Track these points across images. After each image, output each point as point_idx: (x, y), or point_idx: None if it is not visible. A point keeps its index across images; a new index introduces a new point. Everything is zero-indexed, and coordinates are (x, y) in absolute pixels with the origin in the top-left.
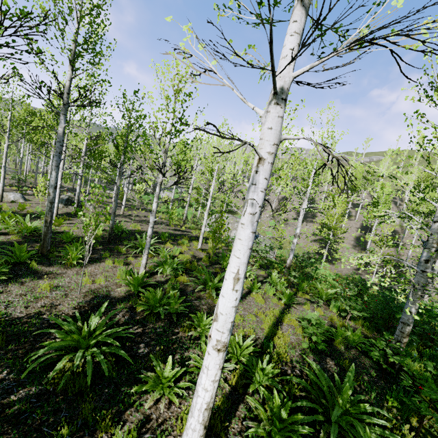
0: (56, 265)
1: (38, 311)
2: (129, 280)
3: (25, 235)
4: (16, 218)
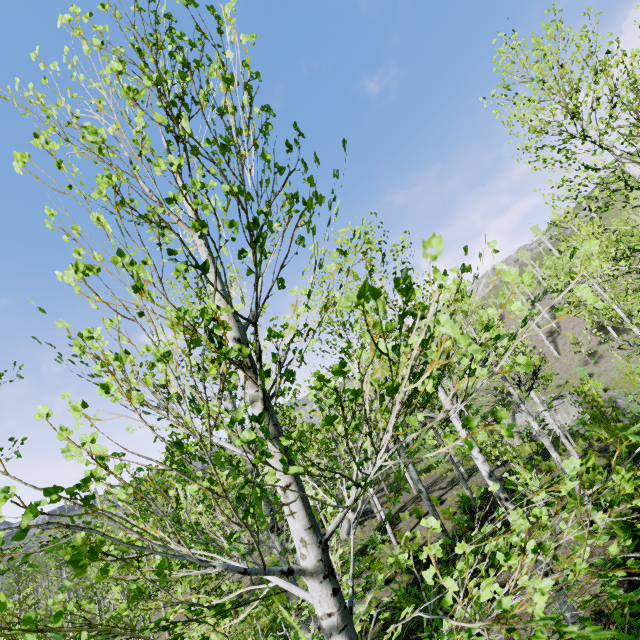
0: (498, 570)
1: (589, 611)
2: (604, 530)
3: (405, 570)
4: (366, 561)
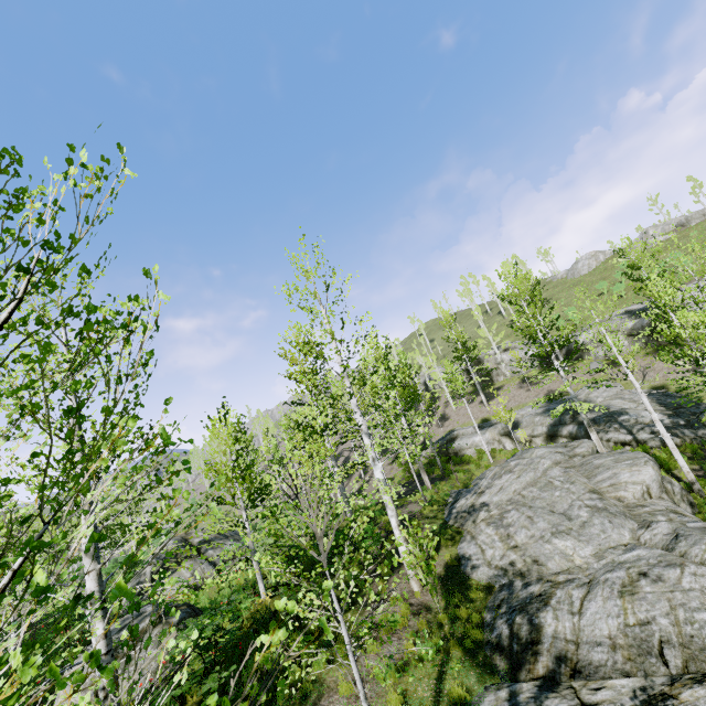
0: None
1: None
2: None
3: None
4: None
